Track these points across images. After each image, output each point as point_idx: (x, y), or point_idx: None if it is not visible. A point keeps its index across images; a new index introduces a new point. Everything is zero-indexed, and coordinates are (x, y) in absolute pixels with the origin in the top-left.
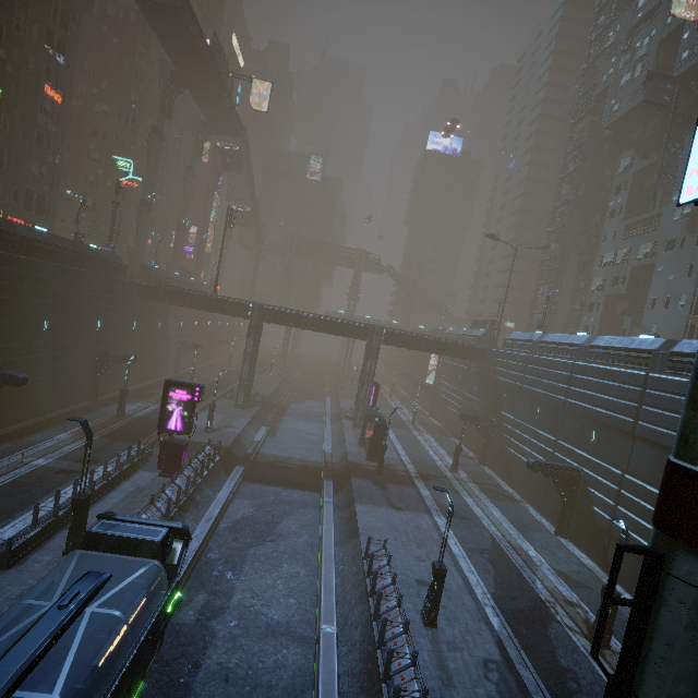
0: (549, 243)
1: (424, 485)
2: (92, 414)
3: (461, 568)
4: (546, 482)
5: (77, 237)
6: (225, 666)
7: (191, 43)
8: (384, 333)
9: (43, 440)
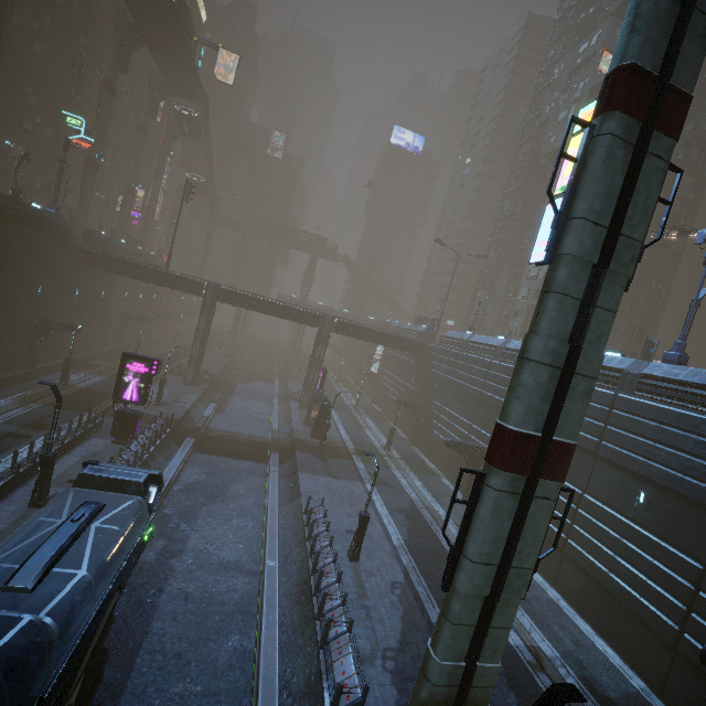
0: (489, 252)
1: (360, 460)
2: (31, 382)
3: (384, 522)
4: (461, 459)
5: (16, 192)
6: (184, 591)
7: None
8: (335, 322)
9: None
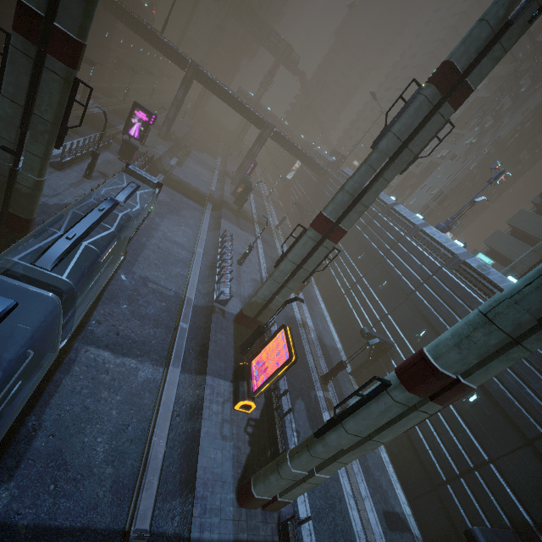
0: None
1: (258, 227)
2: None
3: (260, 258)
4: None
5: None
6: (158, 245)
7: None
8: (274, 131)
9: None
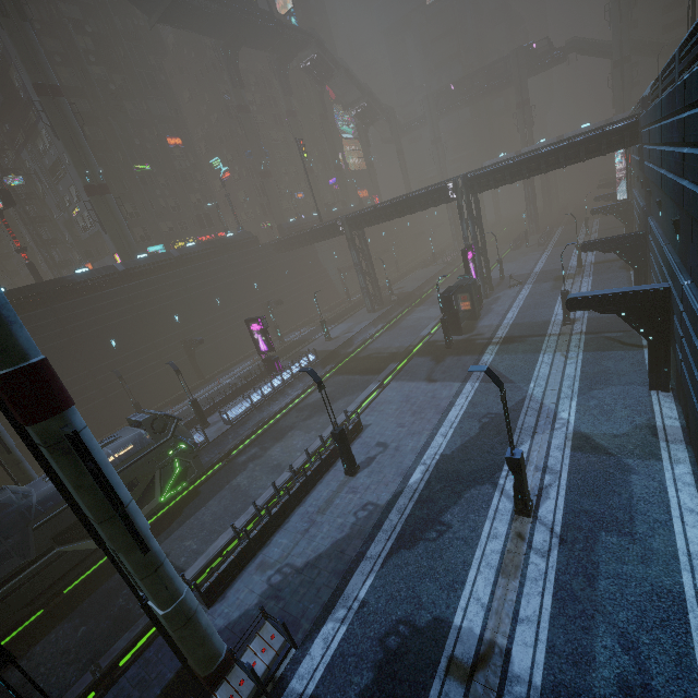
0: None
1: (495, 351)
2: None
3: (437, 433)
4: None
5: (226, 232)
6: (239, 484)
7: (206, 13)
8: (468, 181)
9: (236, 369)
